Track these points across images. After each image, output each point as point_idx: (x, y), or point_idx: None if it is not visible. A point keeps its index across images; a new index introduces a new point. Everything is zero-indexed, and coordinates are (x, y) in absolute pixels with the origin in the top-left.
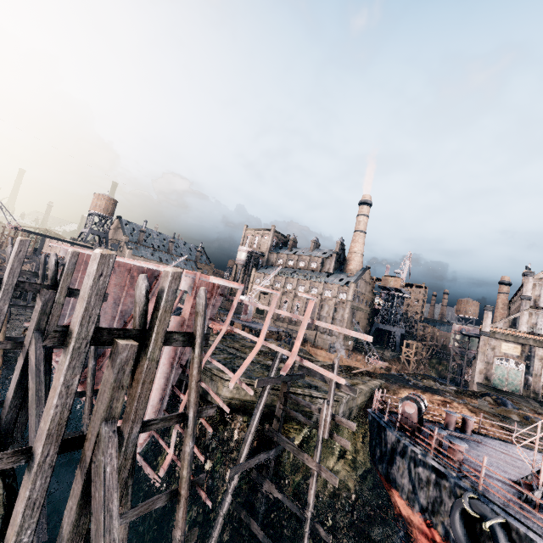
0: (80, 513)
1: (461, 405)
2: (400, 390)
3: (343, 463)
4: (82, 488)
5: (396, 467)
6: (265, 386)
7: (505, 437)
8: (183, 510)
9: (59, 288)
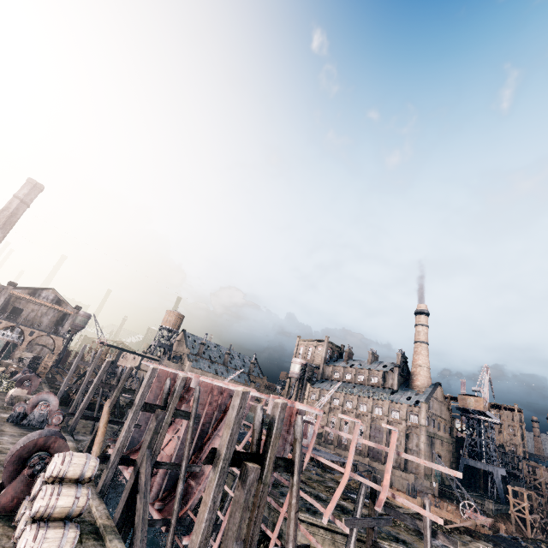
0: None
1: None
2: None
3: None
4: None
5: None
6: (351, 529)
7: None
8: None
9: (169, 409)
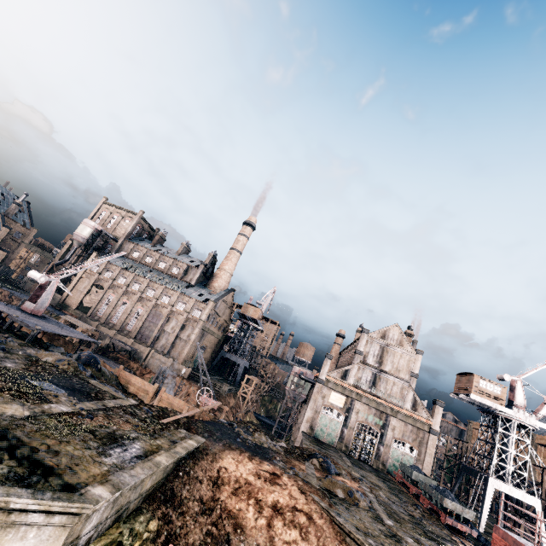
0: None
1: (291, 480)
2: (222, 453)
3: None
4: None
5: None
6: None
7: (333, 536)
8: None
9: None
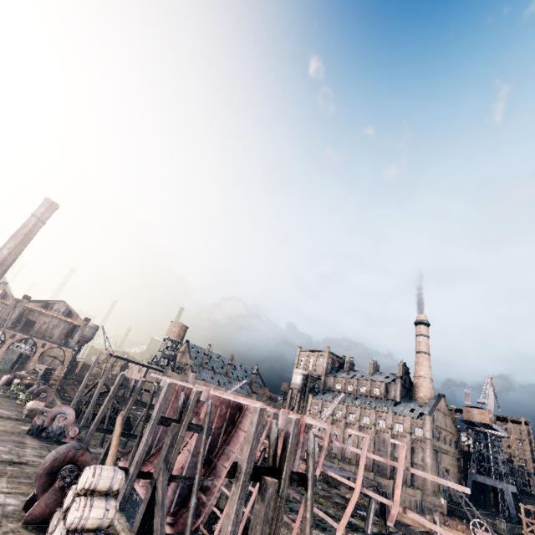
0: None
1: None
2: None
3: None
4: None
5: None
6: None
7: None
8: None
9: (184, 423)
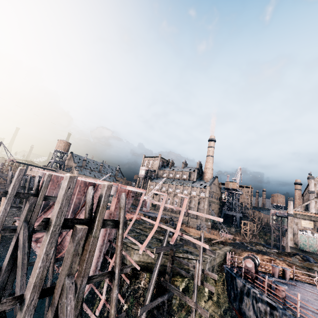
0: None
1: (281, 261)
2: (242, 253)
3: (211, 303)
4: None
5: (244, 303)
6: (160, 252)
7: (311, 282)
8: None
9: (39, 196)
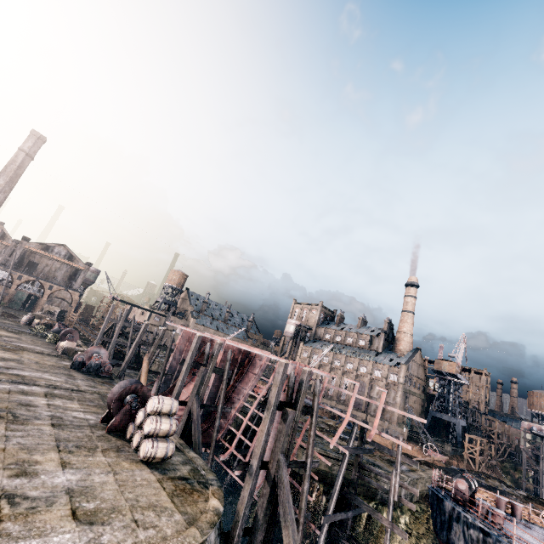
0: (267, 506)
1: (527, 508)
2: None
3: (408, 542)
4: (270, 490)
5: (454, 531)
6: (345, 454)
7: None
8: (301, 534)
9: (210, 367)
